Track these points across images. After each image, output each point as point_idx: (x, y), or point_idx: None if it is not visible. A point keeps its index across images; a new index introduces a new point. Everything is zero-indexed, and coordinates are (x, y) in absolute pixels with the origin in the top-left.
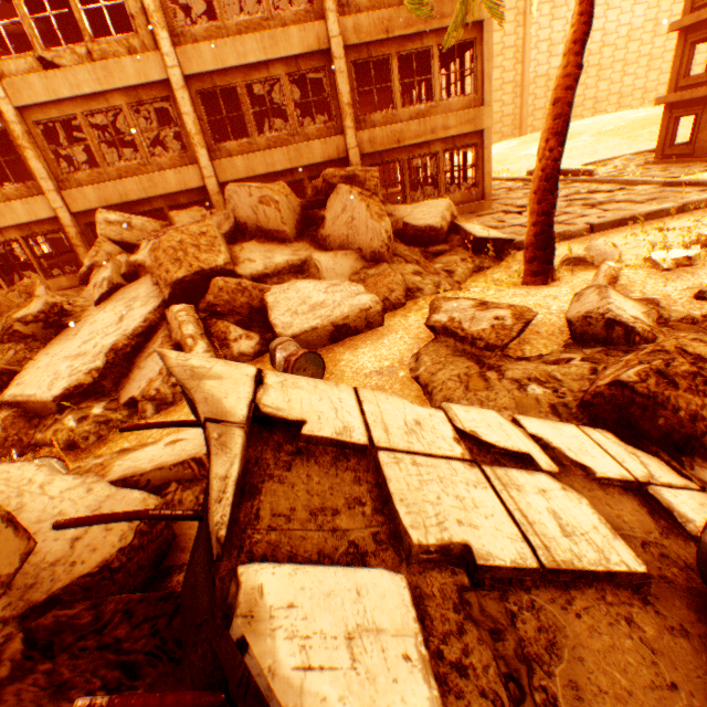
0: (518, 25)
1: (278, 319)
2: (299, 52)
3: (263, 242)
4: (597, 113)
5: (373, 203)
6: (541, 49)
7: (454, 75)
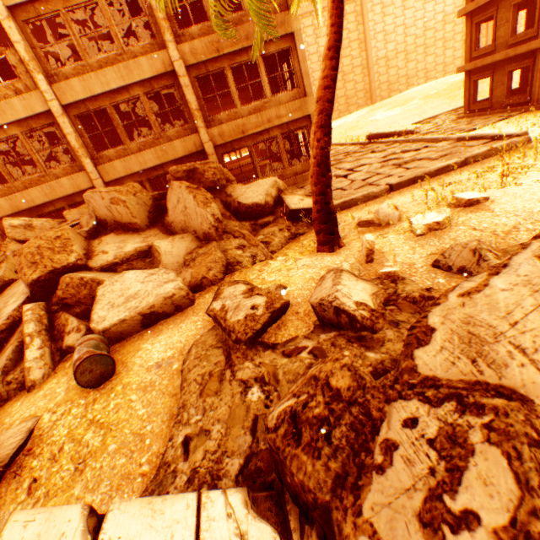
0: (359, 24)
1: (97, 313)
2: (151, 75)
3: (120, 233)
4: (428, 80)
5: (200, 193)
6: (379, 38)
7: (286, 74)
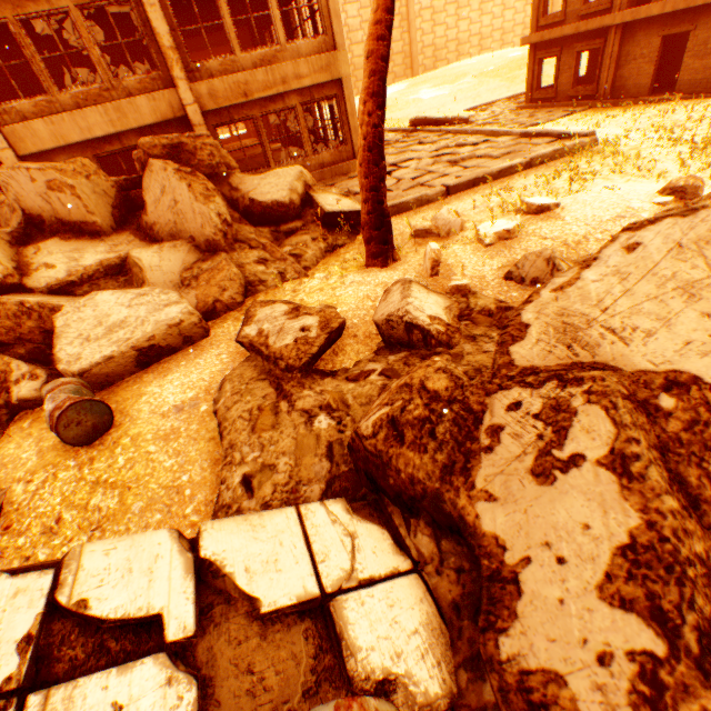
0: None
1: (65, 351)
2: None
3: (69, 238)
4: (483, 50)
5: (197, 182)
6: None
7: (305, 10)
